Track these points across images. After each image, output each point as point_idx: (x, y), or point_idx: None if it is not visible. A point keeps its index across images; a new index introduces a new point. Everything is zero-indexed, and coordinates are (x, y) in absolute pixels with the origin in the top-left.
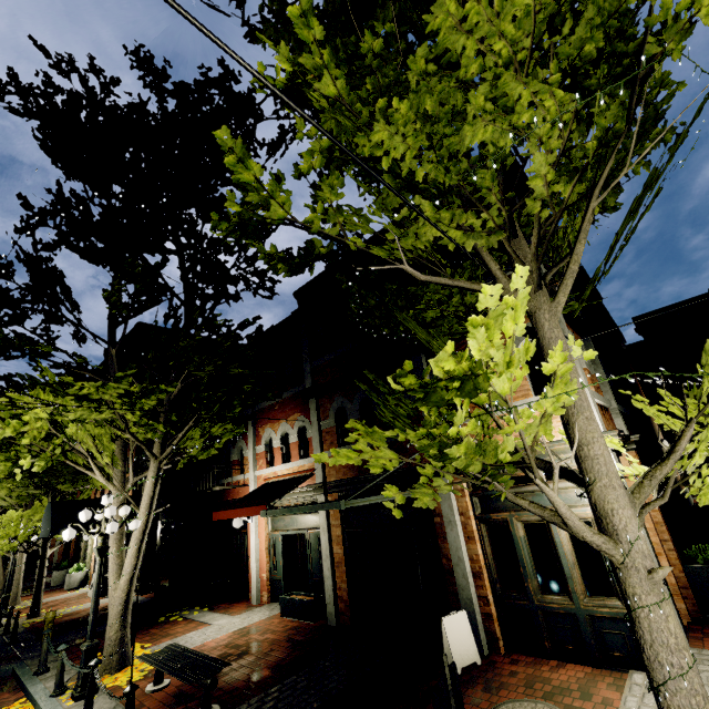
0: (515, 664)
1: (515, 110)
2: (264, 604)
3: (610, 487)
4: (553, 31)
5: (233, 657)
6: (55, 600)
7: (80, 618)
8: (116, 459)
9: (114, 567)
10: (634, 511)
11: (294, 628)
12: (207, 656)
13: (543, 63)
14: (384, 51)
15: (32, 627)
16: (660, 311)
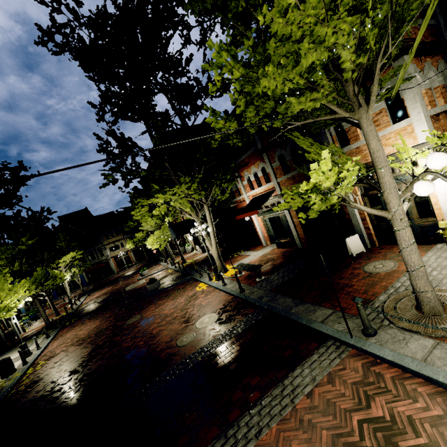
0: (382, 249)
1: (325, 40)
2: (269, 245)
3: (390, 193)
4: (335, 0)
5: (263, 264)
6: (187, 257)
7: (200, 261)
8: (192, 209)
9: (209, 244)
10: (400, 199)
11: (284, 251)
12: (254, 264)
13: (335, 13)
14: (251, 0)
15: (187, 266)
16: None
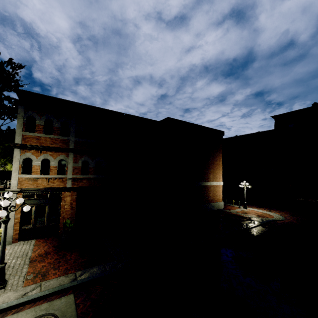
0: None
1: None
2: None
3: None
4: None
5: None
6: None
7: None
8: None
9: None
10: None
11: None
12: None
13: None
14: None
15: None
16: (285, 114)
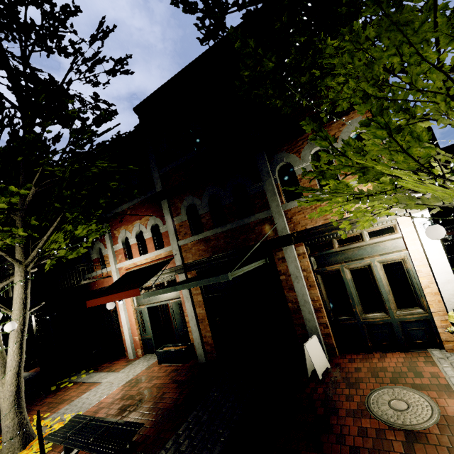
0: (352, 361)
1: None
2: (139, 357)
3: None
4: None
5: (132, 407)
6: None
7: None
8: None
9: None
10: None
11: (173, 371)
12: (116, 421)
13: None
14: None
15: None
16: None
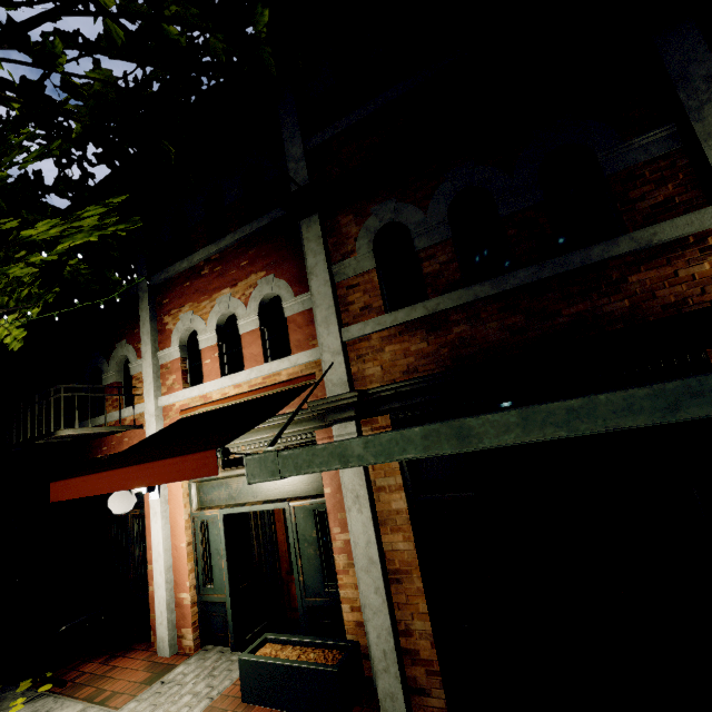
0: None
1: None
2: (186, 653)
3: None
4: None
5: None
6: None
7: None
8: None
9: None
10: None
11: None
12: None
13: None
14: None
15: None
16: None
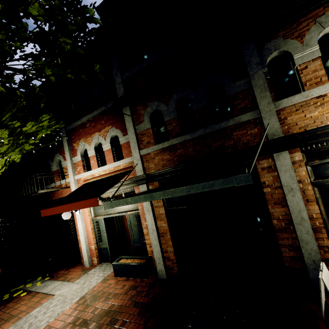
0: None
1: None
2: (95, 265)
3: None
4: None
5: None
6: None
7: None
8: None
9: None
10: None
11: (131, 287)
12: None
13: None
14: None
15: None
16: None
